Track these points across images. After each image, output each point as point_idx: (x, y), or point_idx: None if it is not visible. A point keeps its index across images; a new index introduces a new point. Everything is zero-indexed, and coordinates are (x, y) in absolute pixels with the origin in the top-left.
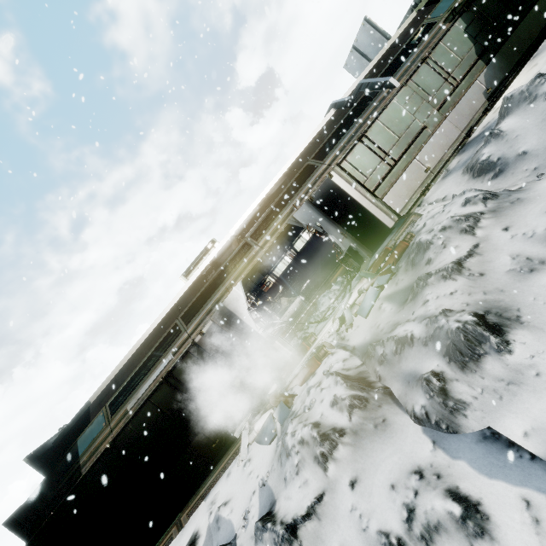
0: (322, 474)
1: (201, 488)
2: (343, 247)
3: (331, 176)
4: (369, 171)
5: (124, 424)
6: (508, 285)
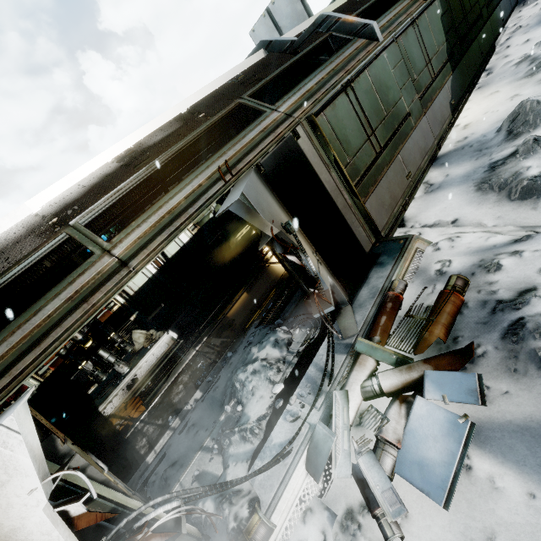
0: None
1: None
2: (324, 285)
3: (297, 134)
4: (353, 150)
5: None
6: None
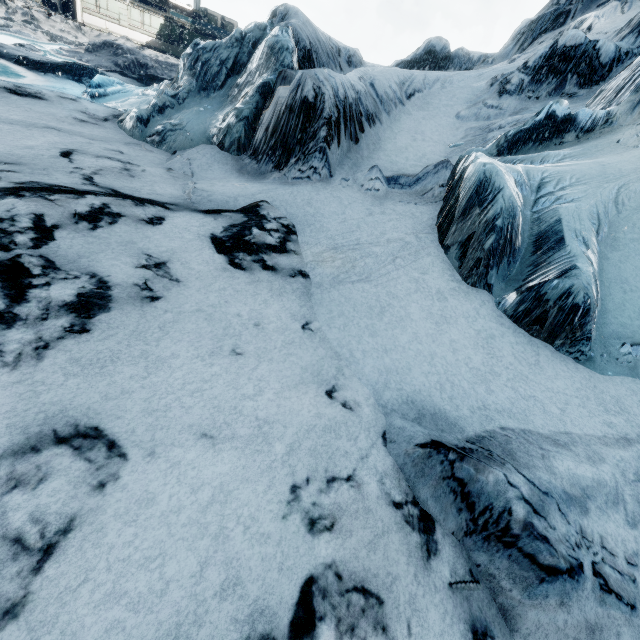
0: None
1: None
2: None
3: None
4: (88, 2)
5: None
6: (47, 24)
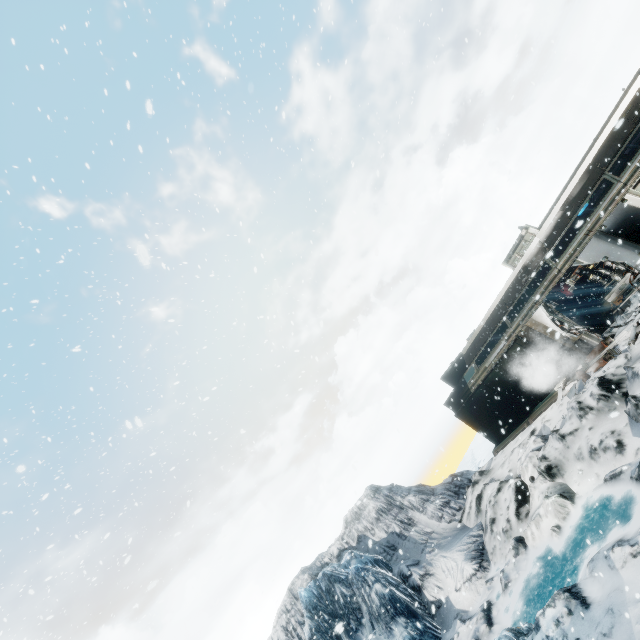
0: (579, 422)
1: (537, 410)
2: (638, 270)
3: (624, 200)
4: None
5: (486, 375)
6: None
